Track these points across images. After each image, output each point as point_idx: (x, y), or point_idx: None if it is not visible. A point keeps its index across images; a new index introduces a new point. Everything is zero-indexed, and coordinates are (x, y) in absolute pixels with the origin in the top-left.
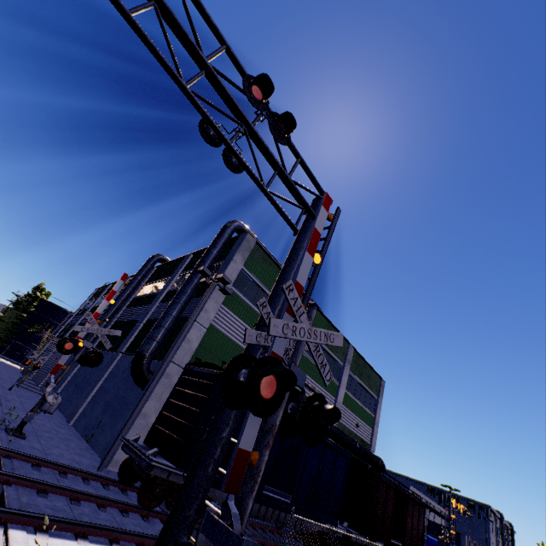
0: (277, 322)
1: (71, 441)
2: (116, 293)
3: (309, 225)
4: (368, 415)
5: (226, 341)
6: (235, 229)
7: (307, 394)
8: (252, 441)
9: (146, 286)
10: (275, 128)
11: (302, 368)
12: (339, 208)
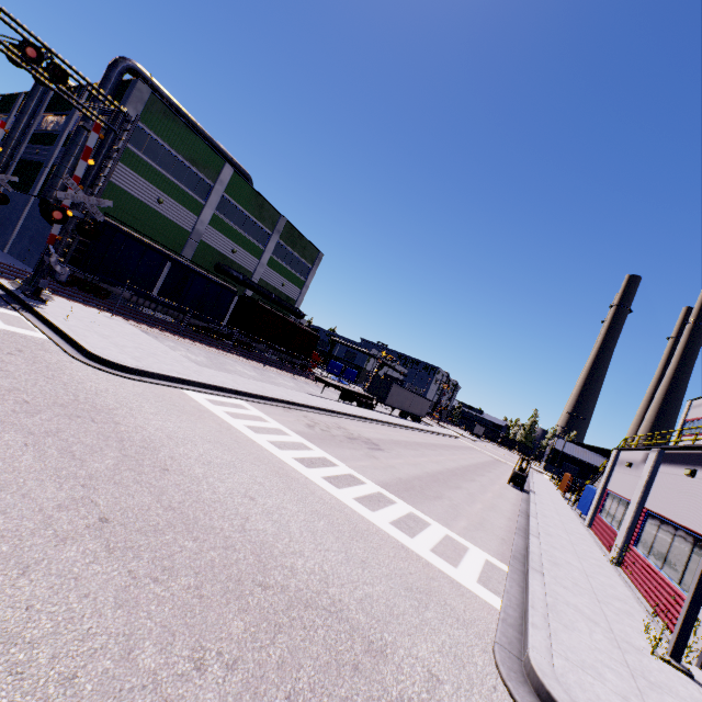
0: (62, 193)
1: (8, 259)
2: (11, 116)
3: (110, 131)
4: (298, 280)
5: (129, 198)
6: (124, 71)
7: (226, 253)
8: (58, 233)
9: (46, 117)
10: (53, 75)
11: (220, 231)
12: (138, 116)
